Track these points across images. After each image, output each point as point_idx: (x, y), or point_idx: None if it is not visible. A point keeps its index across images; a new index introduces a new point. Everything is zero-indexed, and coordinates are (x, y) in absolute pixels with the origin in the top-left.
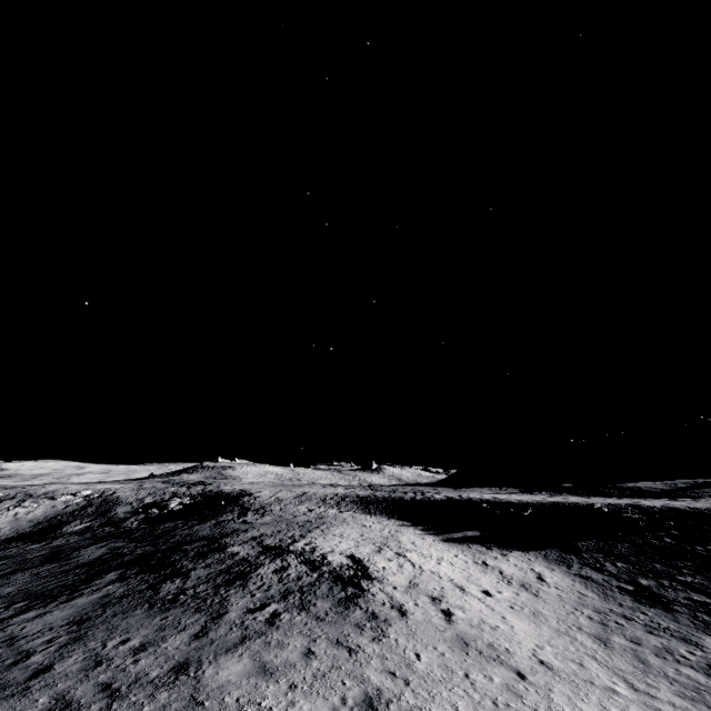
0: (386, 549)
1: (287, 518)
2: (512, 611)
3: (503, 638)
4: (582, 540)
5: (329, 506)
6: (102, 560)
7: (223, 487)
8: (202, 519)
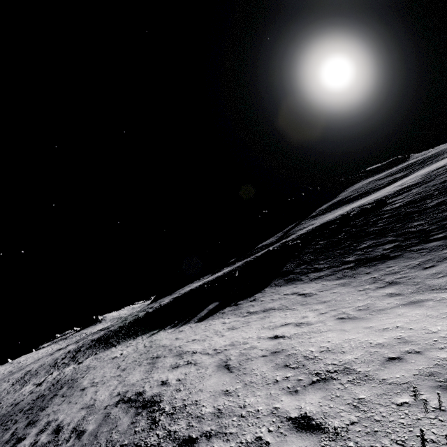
0: (158, 360)
1: (3, 414)
2: (351, 320)
3: (446, 341)
4: (283, 267)
5: (63, 366)
6: None
7: None
8: None
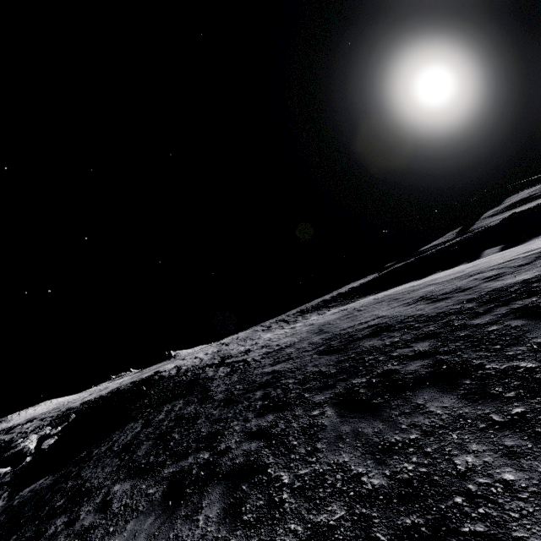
0: None
1: (309, 327)
2: None
3: None
4: None
5: (288, 325)
6: (326, 496)
7: (70, 406)
8: (174, 398)
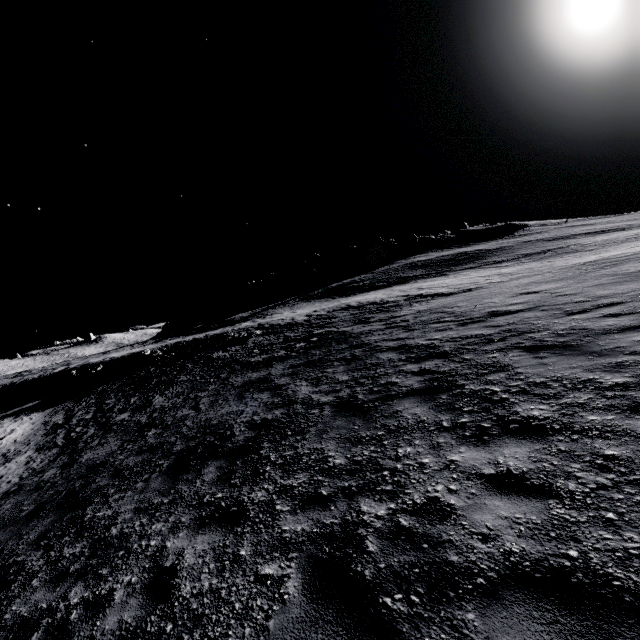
0: None
1: None
2: None
3: None
4: (104, 385)
5: None
6: None
7: None
8: None
